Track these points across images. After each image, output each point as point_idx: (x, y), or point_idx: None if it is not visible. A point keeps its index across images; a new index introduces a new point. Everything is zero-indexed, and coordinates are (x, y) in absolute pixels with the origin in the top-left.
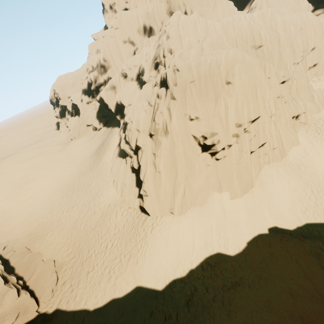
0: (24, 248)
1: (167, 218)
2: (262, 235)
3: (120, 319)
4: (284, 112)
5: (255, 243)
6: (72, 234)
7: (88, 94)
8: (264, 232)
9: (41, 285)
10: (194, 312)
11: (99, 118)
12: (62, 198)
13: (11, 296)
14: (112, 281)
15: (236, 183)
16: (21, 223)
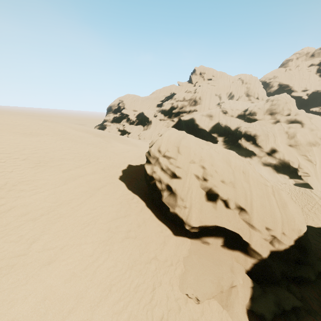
0: None
1: None
2: None
3: None
4: None
5: None
6: None
7: (164, 114)
8: None
9: None
10: None
11: None
12: None
13: None
14: (319, 214)
15: None
16: None
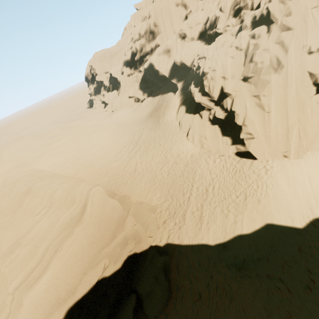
0: (110, 190)
1: (282, 161)
2: None
3: (255, 254)
4: None
5: None
6: (155, 181)
7: (130, 66)
8: None
9: (142, 221)
10: None
11: (143, 89)
12: (129, 153)
13: (130, 221)
14: (230, 218)
15: None
16: (95, 172)
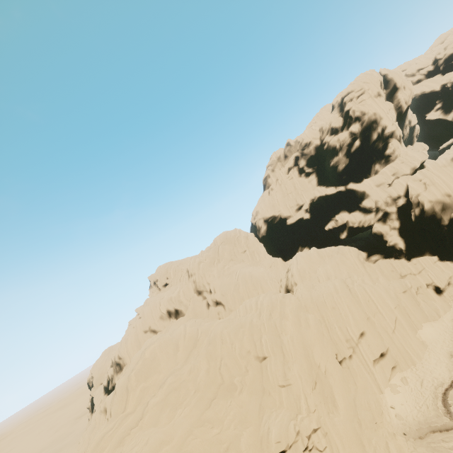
0: None
1: None
2: None
3: None
4: None
5: None
6: None
7: (109, 392)
8: None
9: None
10: None
11: None
12: None
13: None
14: None
15: None
16: None
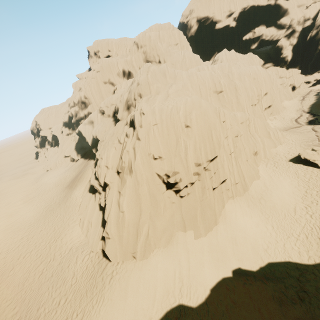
0: None
1: (129, 264)
2: (226, 279)
3: None
4: (244, 148)
5: (219, 289)
6: (24, 286)
7: (69, 127)
8: (227, 275)
9: None
10: None
11: (78, 150)
12: (21, 240)
13: None
14: None
15: (200, 220)
16: None
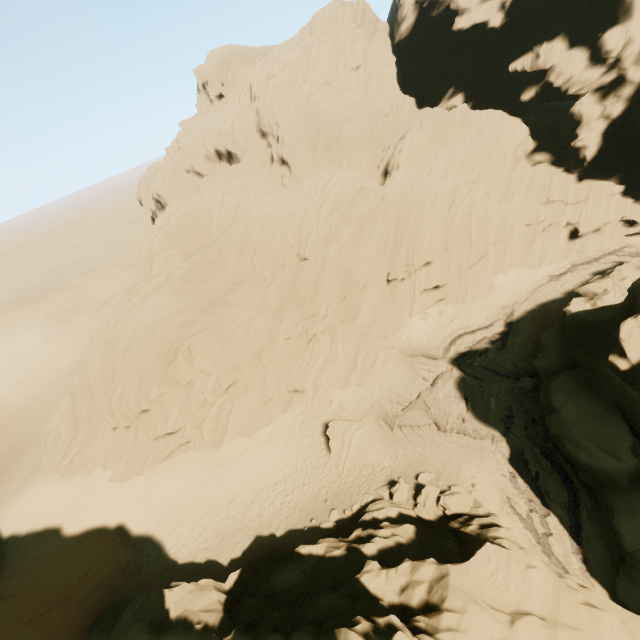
0: None
1: (51, 477)
2: (106, 529)
3: None
4: (267, 383)
5: (92, 533)
6: (10, 450)
7: None
8: (111, 526)
9: None
10: (1, 564)
11: None
12: (34, 399)
13: None
14: None
15: (123, 466)
16: None
